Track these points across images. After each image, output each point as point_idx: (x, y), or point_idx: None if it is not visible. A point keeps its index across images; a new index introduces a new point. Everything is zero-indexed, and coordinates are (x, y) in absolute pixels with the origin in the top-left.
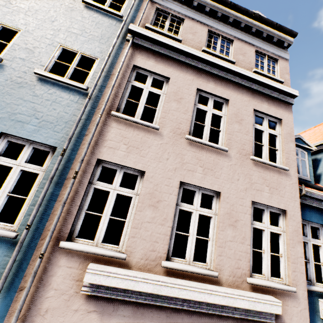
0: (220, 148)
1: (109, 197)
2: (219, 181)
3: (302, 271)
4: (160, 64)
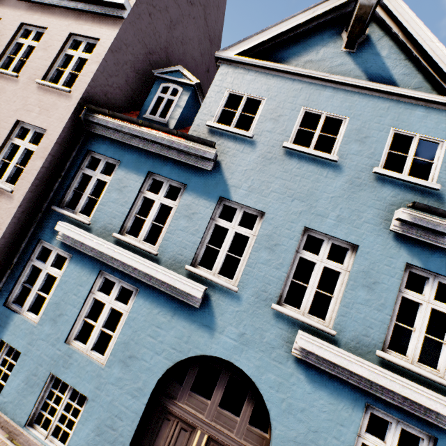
0: (10, 74)
1: None
2: None
3: (30, 181)
4: (0, 7)
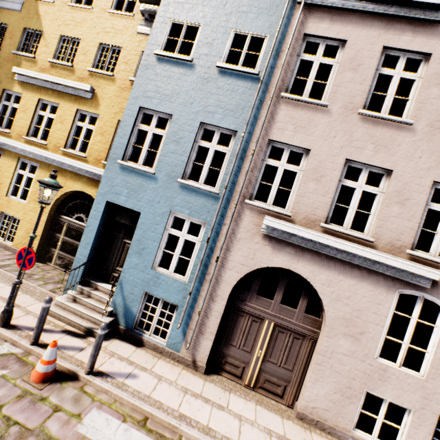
0: (402, 122)
1: (278, 172)
2: (393, 159)
3: None
4: (336, 24)
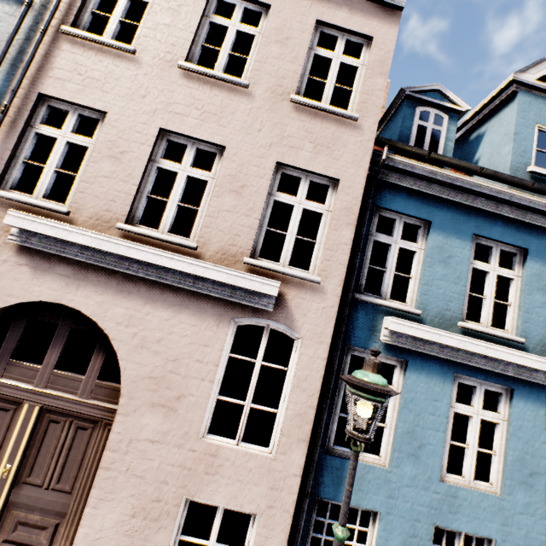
0: (234, 81)
1: (56, 146)
2: (225, 131)
3: (342, 262)
4: None
